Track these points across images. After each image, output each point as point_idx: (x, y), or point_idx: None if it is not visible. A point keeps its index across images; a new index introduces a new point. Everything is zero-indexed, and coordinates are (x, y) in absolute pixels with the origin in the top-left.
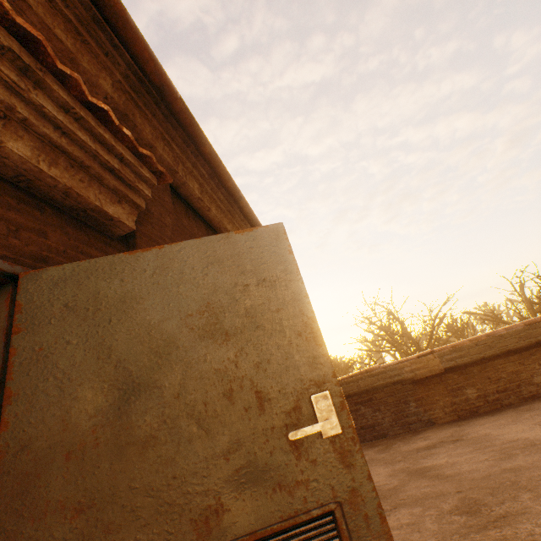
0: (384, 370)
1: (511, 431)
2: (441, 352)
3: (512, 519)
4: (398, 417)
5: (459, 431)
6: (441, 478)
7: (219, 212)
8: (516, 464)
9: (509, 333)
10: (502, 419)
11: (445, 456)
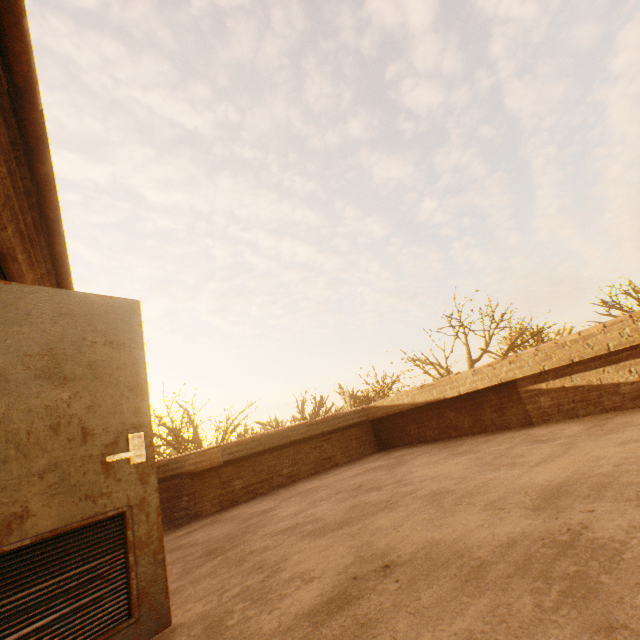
0: (168, 463)
1: (256, 507)
2: (226, 446)
3: (235, 547)
4: (167, 513)
5: (219, 516)
6: (195, 545)
7: (16, 236)
8: (251, 523)
9: (277, 433)
10: (254, 502)
11: (202, 533)
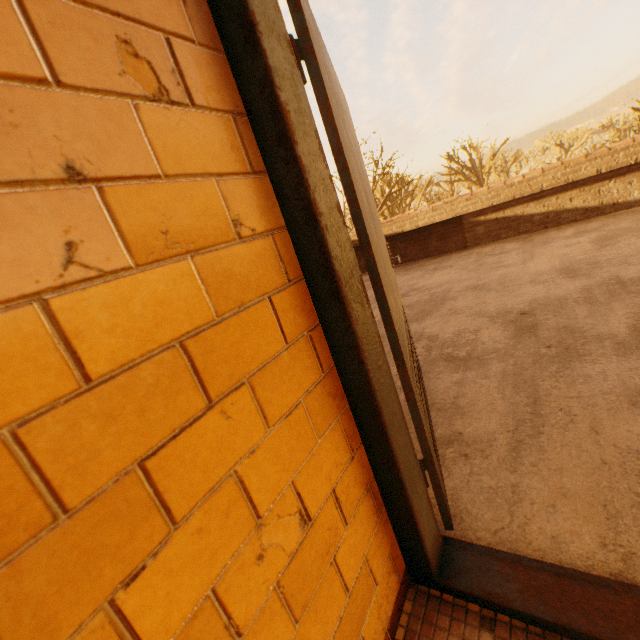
0: None
1: None
2: None
3: None
4: None
5: None
6: None
7: None
8: None
9: None
10: None
11: None
